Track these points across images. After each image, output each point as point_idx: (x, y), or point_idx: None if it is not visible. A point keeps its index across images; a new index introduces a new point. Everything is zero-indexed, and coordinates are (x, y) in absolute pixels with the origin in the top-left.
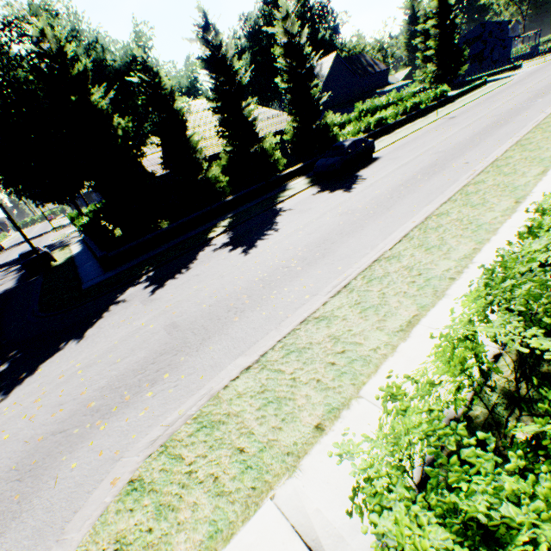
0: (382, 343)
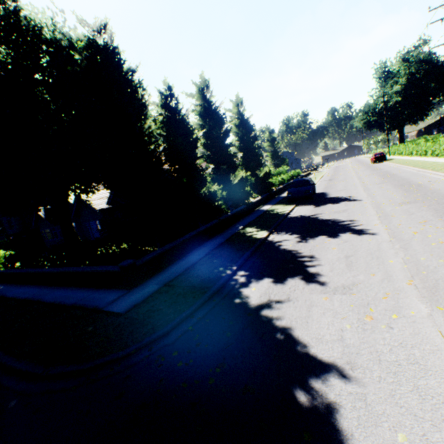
0: None
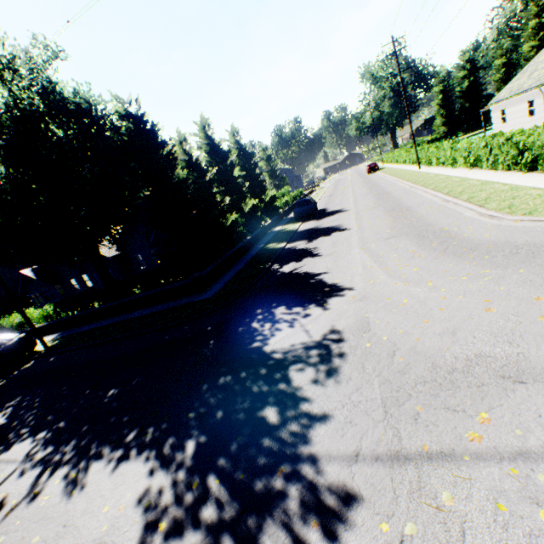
0: (508, 186)
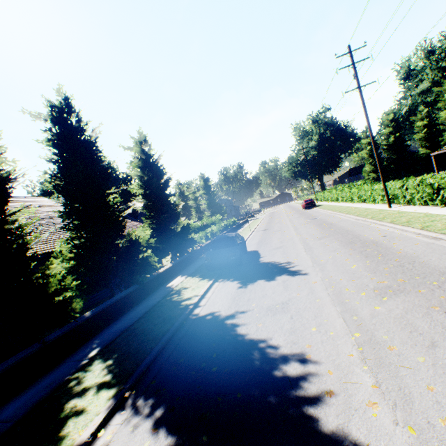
0: None
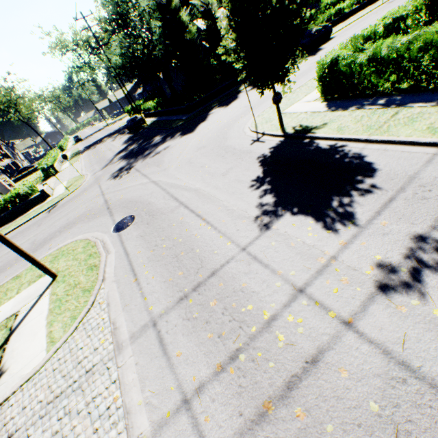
0: None
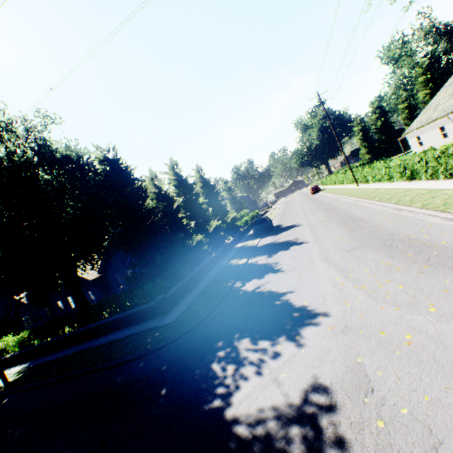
0: None
